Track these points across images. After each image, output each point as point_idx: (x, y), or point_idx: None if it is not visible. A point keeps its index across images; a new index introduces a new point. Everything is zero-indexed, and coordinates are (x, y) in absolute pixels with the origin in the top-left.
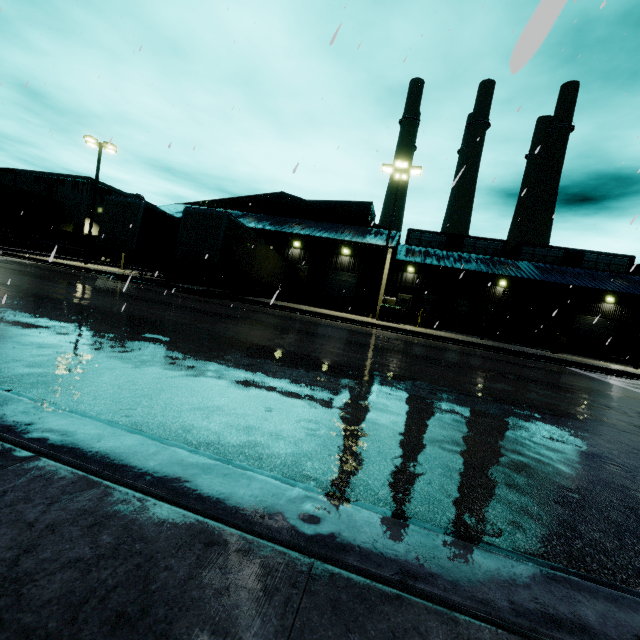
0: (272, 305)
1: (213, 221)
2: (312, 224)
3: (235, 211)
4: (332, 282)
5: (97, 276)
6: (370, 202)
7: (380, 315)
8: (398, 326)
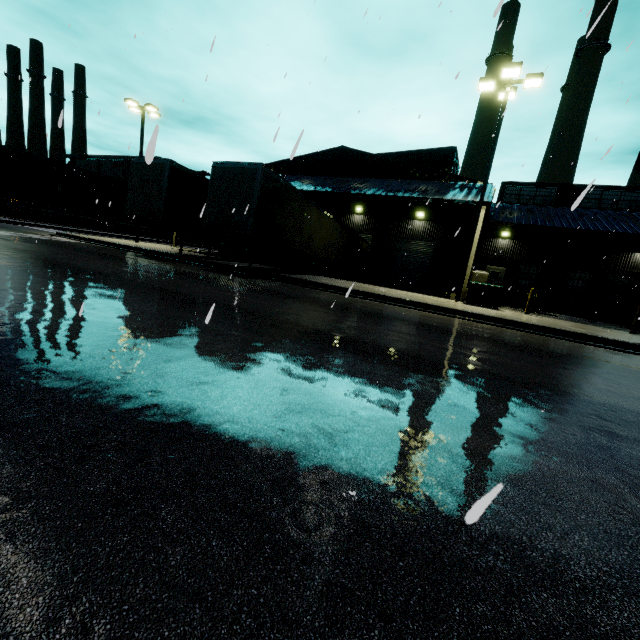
0: (321, 285)
1: (245, 177)
2: (377, 182)
3: (289, 175)
4: (402, 253)
5: (128, 254)
6: (454, 148)
7: (469, 297)
8: (499, 314)
